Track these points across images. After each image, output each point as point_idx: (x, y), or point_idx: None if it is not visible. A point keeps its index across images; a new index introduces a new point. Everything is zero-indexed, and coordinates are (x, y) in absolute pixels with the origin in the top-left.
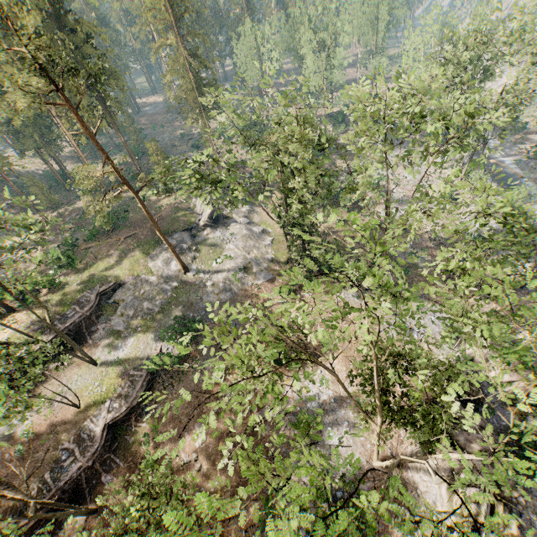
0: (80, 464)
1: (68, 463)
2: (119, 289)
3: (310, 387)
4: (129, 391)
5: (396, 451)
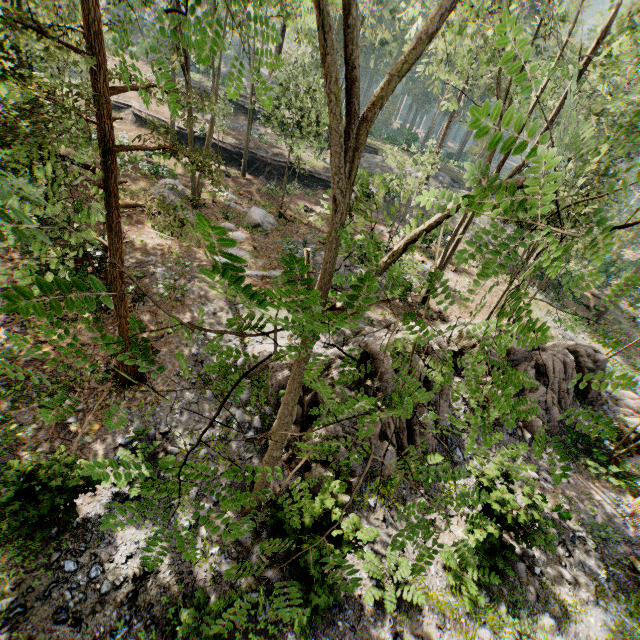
0: (266, 156)
1: (262, 152)
2: (373, 155)
3: (427, 265)
4: (320, 171)
5: (449, 315)
